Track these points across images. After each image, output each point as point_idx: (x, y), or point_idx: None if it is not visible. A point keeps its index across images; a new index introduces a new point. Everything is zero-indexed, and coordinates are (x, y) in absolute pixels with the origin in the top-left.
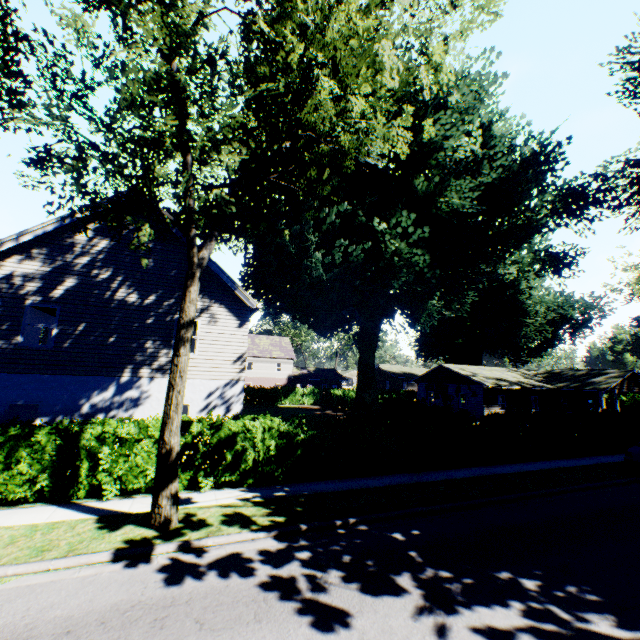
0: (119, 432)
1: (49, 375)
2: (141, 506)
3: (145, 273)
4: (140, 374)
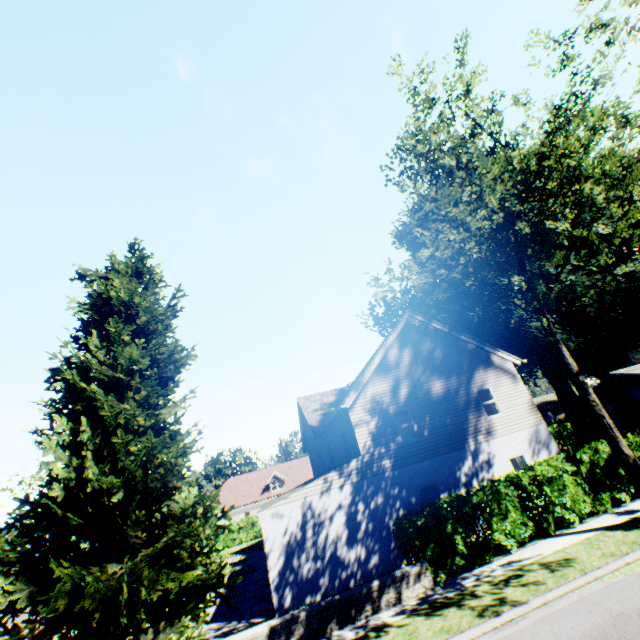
0: (545, 473)
1: (428, 459)
2: (610, 520)
3: (438, 365)
4: (478, 440)
